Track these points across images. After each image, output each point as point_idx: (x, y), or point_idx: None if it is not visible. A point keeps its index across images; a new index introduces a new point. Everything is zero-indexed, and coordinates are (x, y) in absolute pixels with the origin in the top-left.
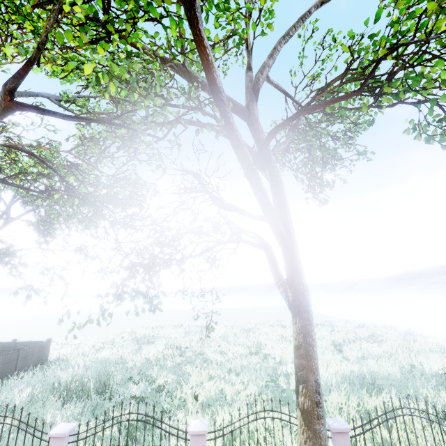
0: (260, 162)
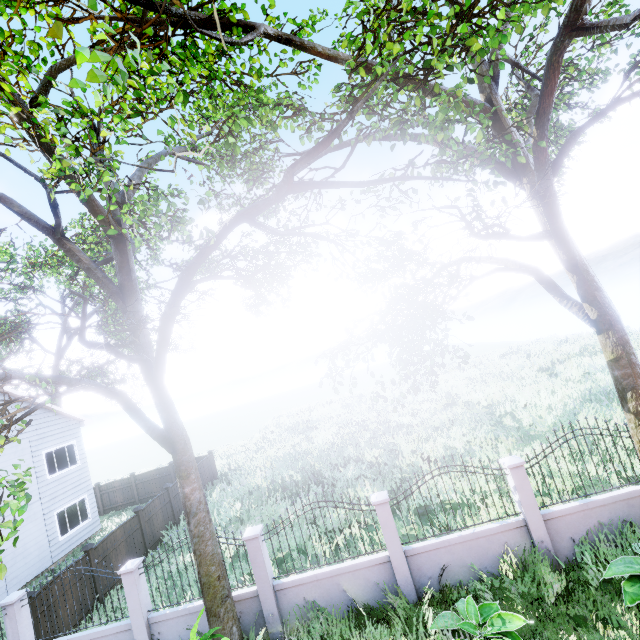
0: (510, 169)
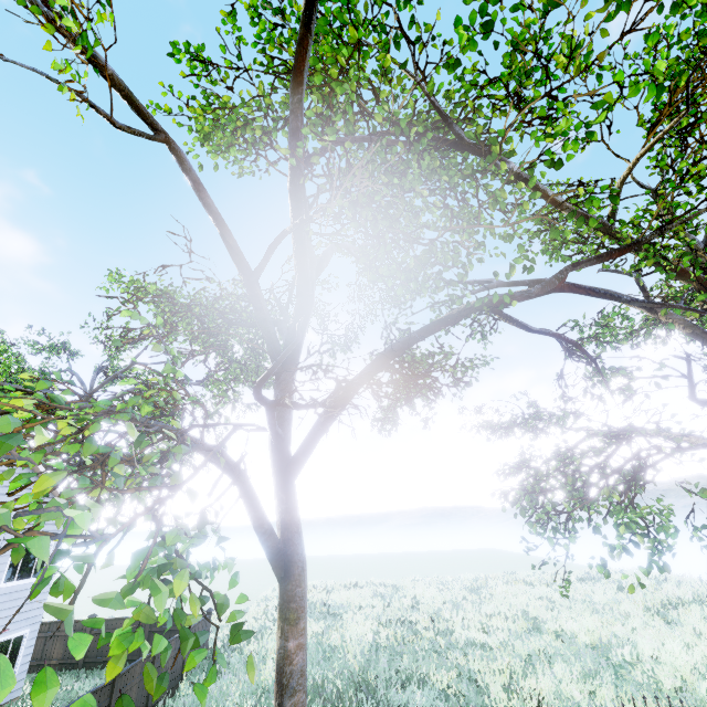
0: None
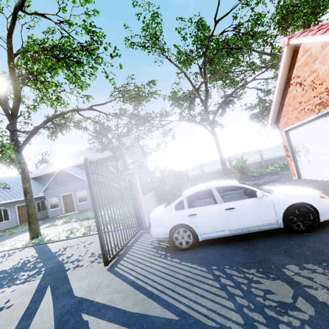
0: None
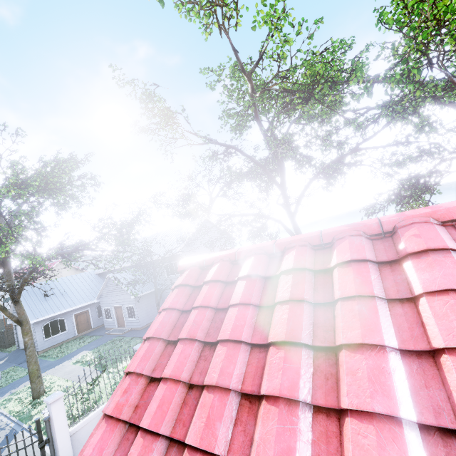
0: None
